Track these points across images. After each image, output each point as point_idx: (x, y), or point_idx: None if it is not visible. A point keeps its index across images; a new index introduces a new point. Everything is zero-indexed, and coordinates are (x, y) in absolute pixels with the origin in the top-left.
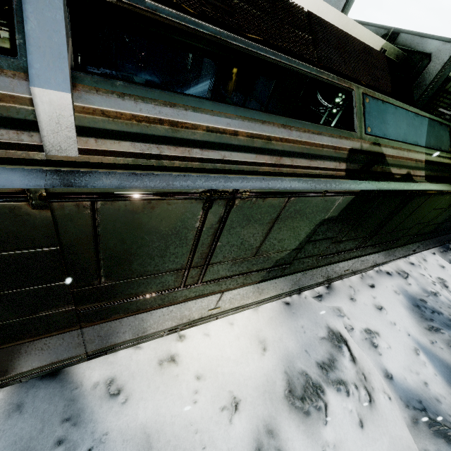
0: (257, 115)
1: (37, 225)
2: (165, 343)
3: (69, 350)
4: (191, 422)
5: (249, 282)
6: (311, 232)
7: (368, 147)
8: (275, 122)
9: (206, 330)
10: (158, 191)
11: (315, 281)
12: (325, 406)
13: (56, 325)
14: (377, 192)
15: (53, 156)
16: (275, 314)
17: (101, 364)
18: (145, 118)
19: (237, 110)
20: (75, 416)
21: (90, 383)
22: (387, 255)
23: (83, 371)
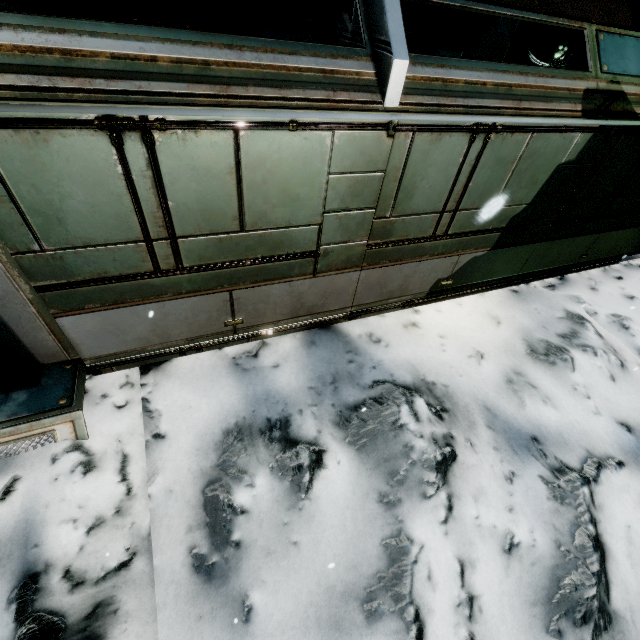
0: (499, 66)
1: (383, 151)
2: (404, 315)
3: (344, 299)
4: (444, 362)
5: (482, 247)
6: (547, 182)
7: (605, 86)
8: (514, 71)
9: (437, 308)
10: (447, 124)
11: (546, 266)
12: (572, 359)
13: (351, 260)
14: (617, 128)
15: (387, 108)
16: (503, 299)
17: (358, 324)
18: (428, 78)
19: (484, 65)
20: (353, 350)
21: (355, 335)
22: (638, 238)
23: (346, 327)
